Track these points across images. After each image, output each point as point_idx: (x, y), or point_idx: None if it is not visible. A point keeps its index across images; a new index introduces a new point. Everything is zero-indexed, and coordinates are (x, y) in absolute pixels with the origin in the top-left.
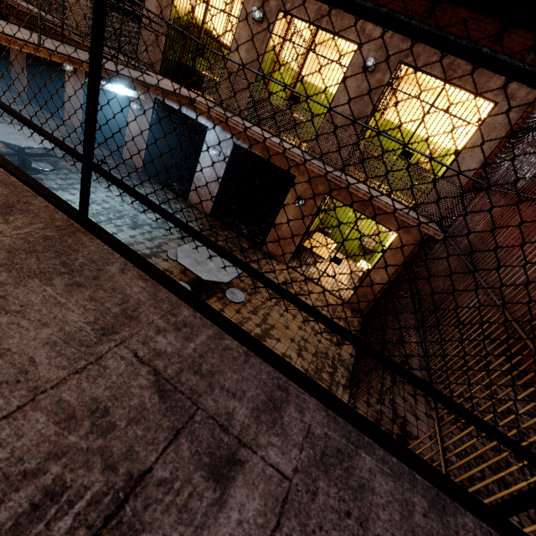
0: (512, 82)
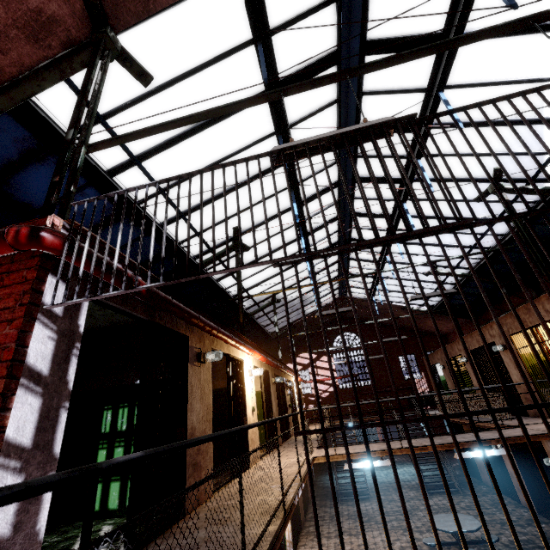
0: None
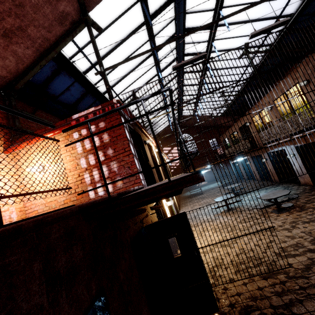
0: None
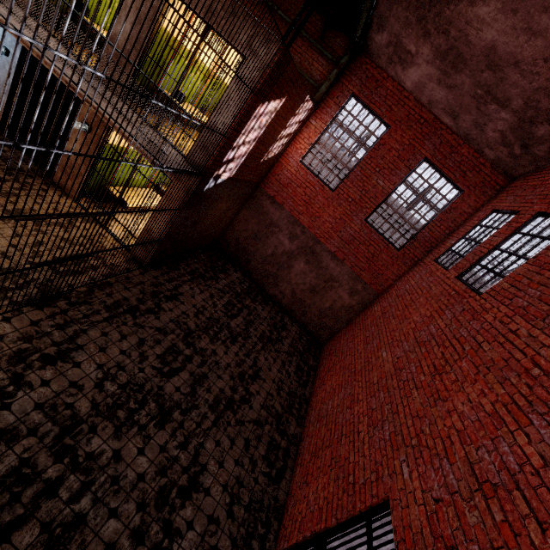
0: (256, 39)
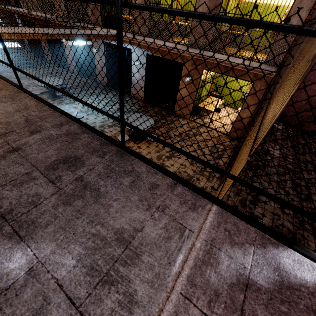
0: None
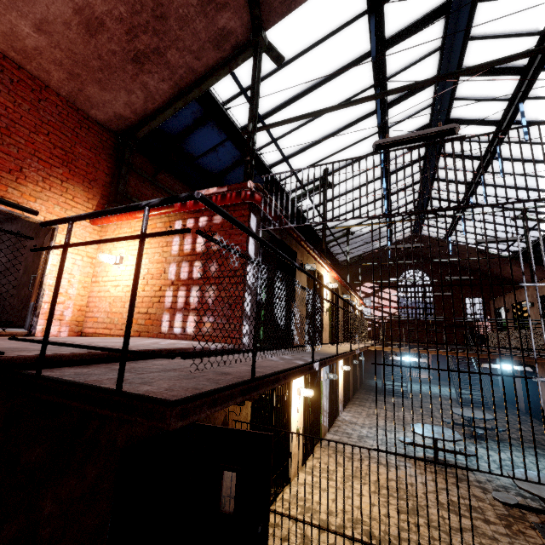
0: None
